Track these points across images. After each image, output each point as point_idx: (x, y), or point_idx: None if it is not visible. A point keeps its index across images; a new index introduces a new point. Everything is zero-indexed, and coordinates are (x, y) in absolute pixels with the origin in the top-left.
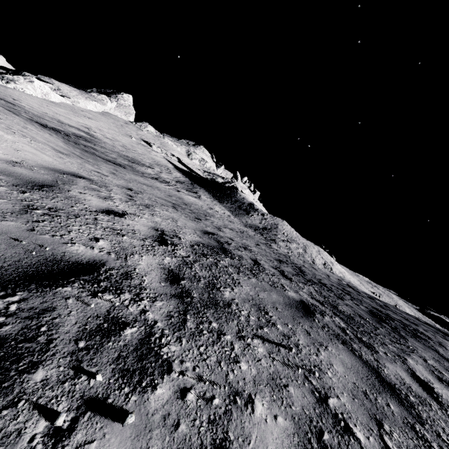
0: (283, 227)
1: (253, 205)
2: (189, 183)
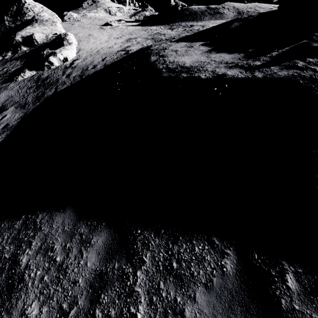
0: (236, 6)
1: (210, 7)
2: (170, 26)
